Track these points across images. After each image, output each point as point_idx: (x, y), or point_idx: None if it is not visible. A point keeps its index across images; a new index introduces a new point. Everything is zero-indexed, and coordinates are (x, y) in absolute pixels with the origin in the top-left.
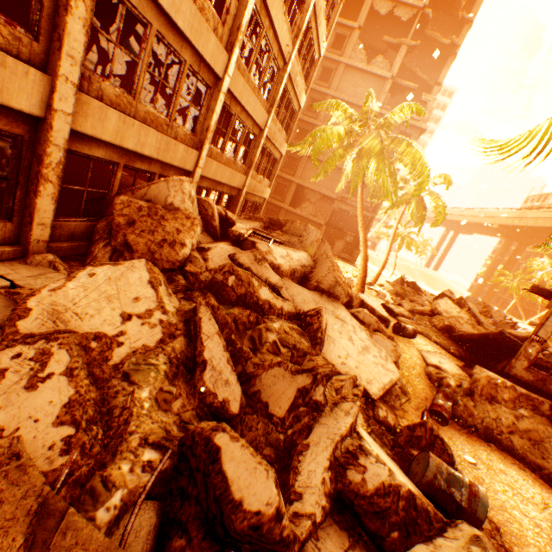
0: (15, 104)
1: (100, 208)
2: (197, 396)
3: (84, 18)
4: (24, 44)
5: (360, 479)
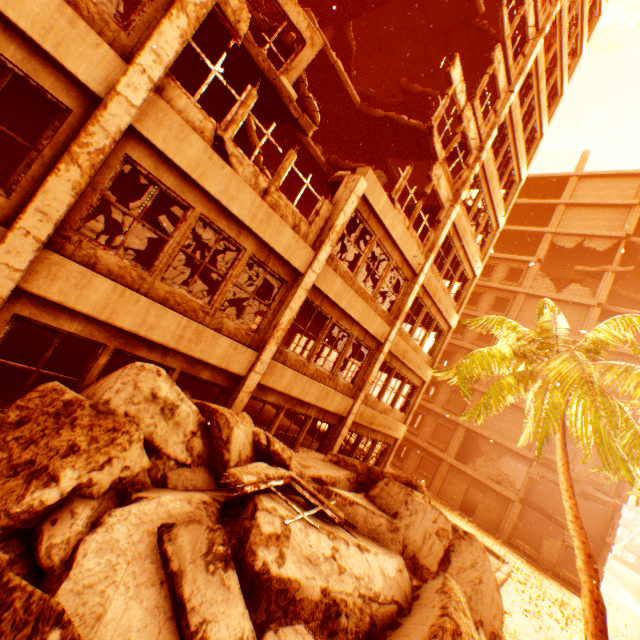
0: None
1: None
2: None
3: (76, 181)
4: None
5: None
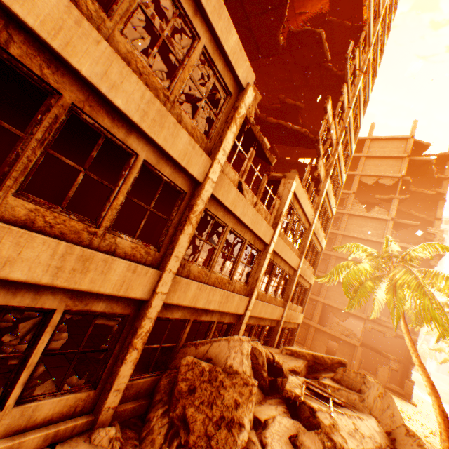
0: (132, 294)
1: (166, 357)
2: None
3: (190, 233)
4: (151, 254)
5: None
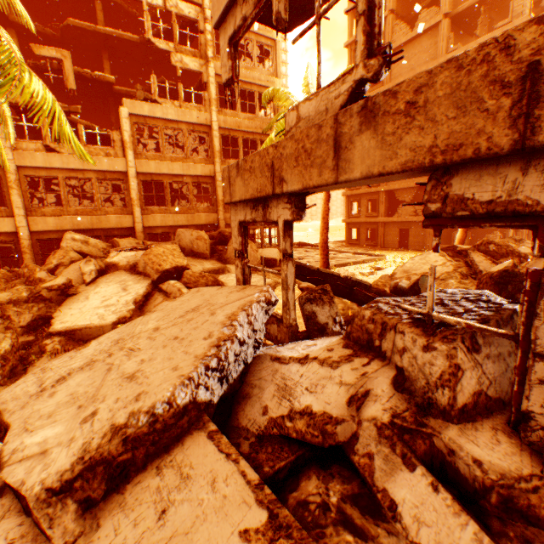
0: (5, 231)
1: None
2: None
3: (18, 193)
4: (4, 212)
5: None
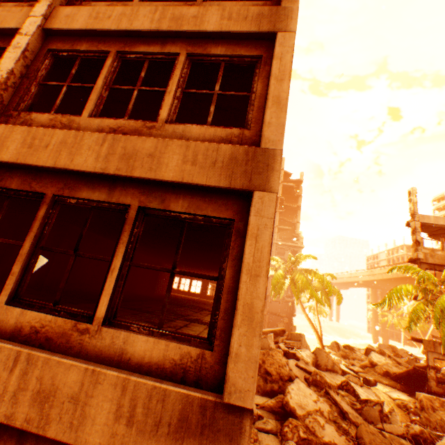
0: None
1: None
2: (352, 424)
3: None
4: None
5: (413, 430)
